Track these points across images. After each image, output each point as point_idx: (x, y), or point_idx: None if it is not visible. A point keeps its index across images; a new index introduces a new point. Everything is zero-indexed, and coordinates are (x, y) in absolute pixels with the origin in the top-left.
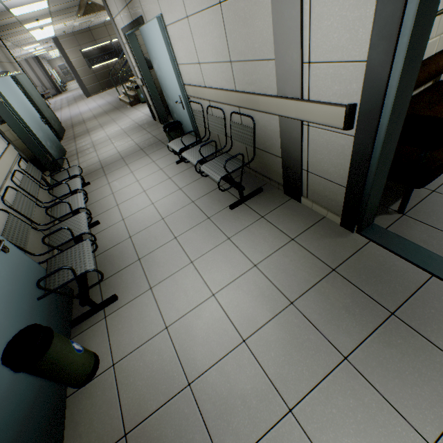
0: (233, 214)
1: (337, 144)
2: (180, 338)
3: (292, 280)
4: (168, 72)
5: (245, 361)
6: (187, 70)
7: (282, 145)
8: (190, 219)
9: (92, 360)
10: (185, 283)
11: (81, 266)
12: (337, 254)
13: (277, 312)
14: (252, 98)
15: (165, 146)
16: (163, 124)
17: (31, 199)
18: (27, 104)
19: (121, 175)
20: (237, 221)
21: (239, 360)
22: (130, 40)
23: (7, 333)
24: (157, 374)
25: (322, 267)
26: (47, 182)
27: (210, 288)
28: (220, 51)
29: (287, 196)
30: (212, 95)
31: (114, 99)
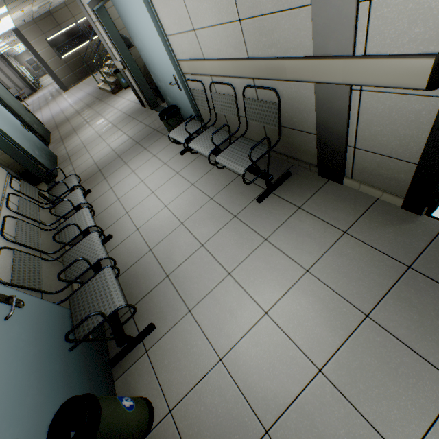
0: (263, 208)
1: (408, 110)
2: (240, 372)
3: (359, 286)
4: (155, 48)
5: (328, 398)
6: (179, 41)
7: (318, 119)
8: (213, 221)
9: (146, 411)
10: (228, 301)
11: (109, 303)
12: (408, 246)
13: (352, 329)
14: (275, 65)
15: (162, 135)
16: (153, 110)
17: (33, 222)
18: (3, 113)
19: (122, 176)
20: (270, 217)
21: (321, 397)
22: (100, 16)
23: (45, 412)
24: (224, 421)
25: (393, 265)
26: (45, 197)
27: (259, 305)
28: (223, 8)
29: (323, 178)
30: (215, 69)
31: (93, 89)
